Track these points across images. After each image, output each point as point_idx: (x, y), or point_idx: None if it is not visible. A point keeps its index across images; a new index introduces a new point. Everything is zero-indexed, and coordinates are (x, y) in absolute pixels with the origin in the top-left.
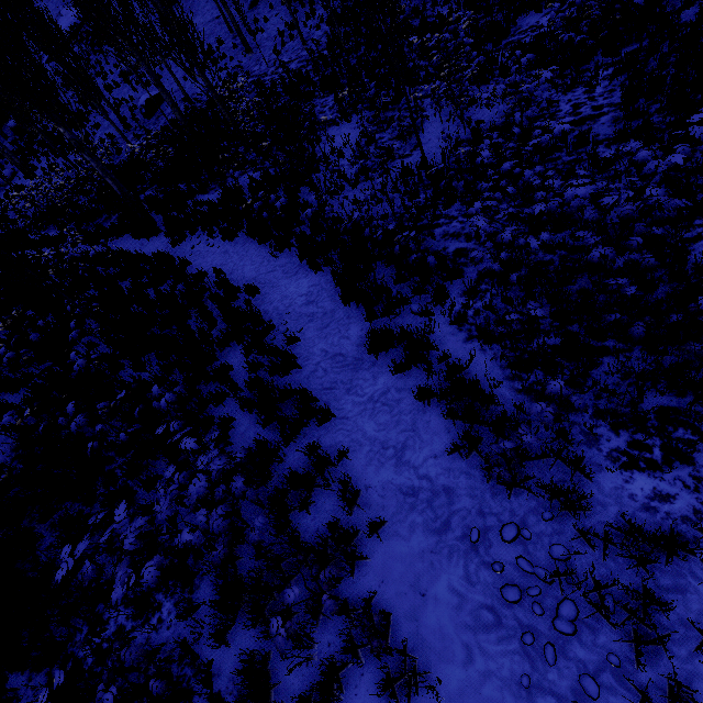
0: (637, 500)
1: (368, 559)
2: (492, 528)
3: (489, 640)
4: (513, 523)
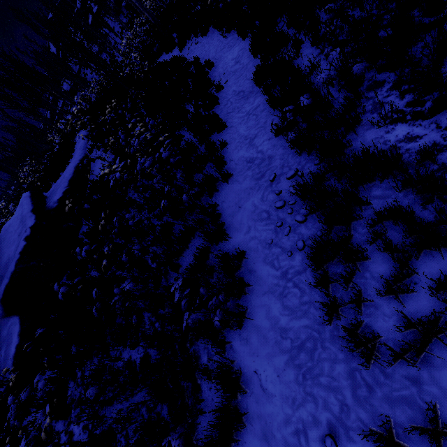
0: (388, 144)
1: (219, 191)
2: (284, 174)
3: (260, 225)
4: (295, 169)
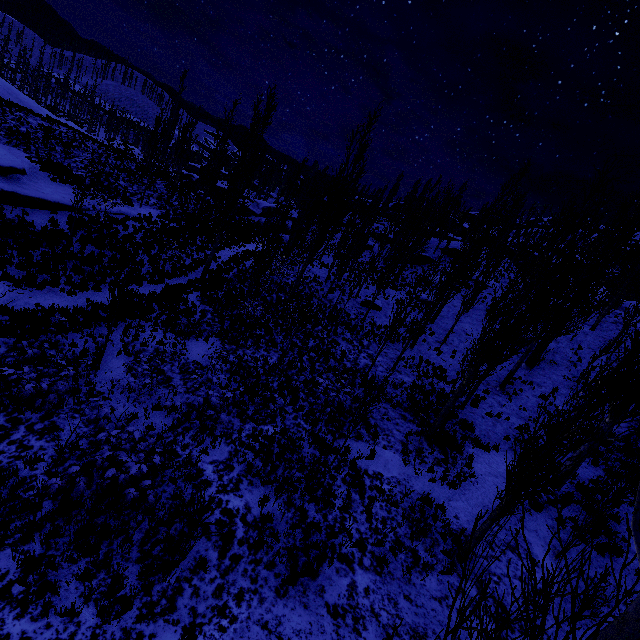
0: None
1: None
2: None
3: None
4: None
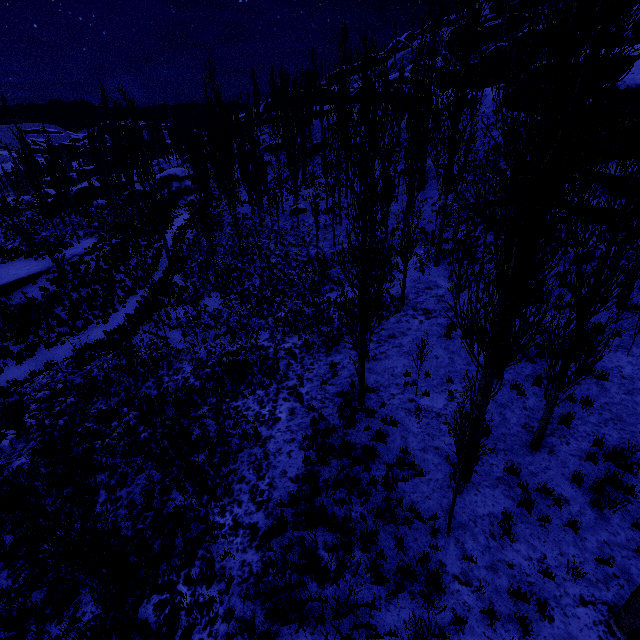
0: None
1: None
2: None
3: None
4: None
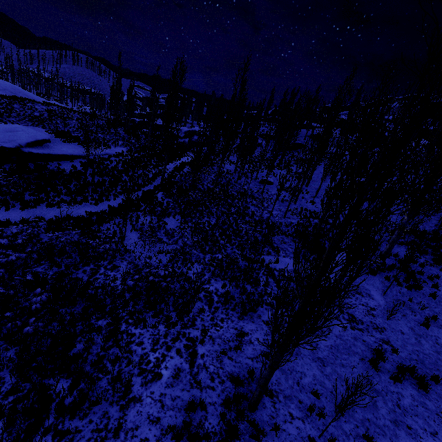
0: None
1: None
2: None
3: None
4: None
